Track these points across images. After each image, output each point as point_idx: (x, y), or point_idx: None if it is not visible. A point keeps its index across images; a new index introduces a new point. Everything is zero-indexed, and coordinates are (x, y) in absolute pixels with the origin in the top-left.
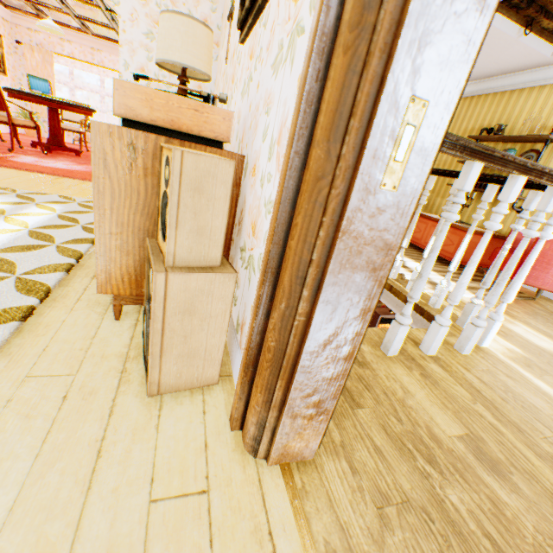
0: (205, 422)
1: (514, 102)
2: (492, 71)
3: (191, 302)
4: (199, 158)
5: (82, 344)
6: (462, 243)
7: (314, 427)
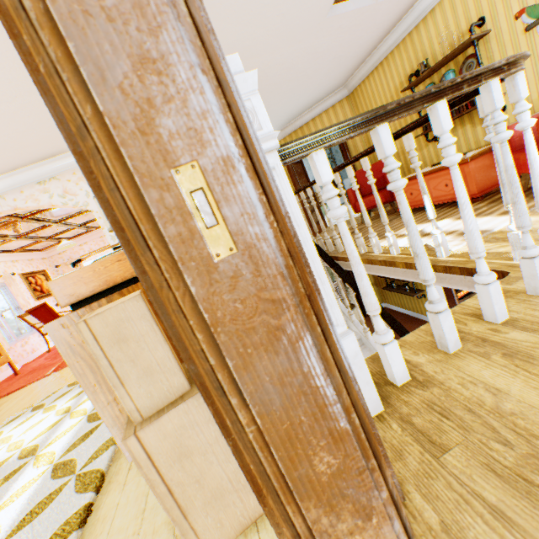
0: None
1: (418, 39)
2: (379, 35)
3: (180, 444)
4: (104, 315)
5: (134, 525)
6: None
7: (377, 536)
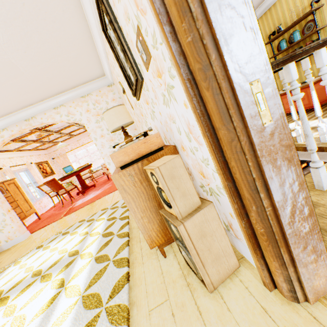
0: (251, 293)
1: (275, 12)
2: None
3: (201, 230)
4: (165, 165)
5: (159, 279)
6: (312, 98)
7: (322, 265)
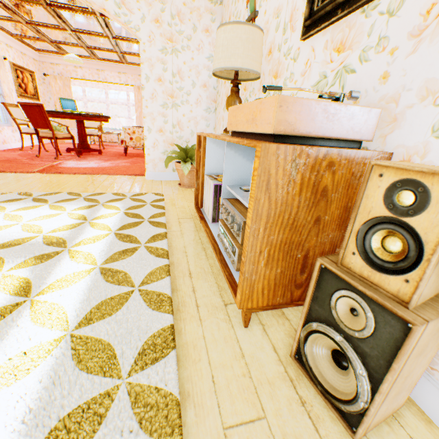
0: None
1: None
2: None
3: (426, 343)
4: None
5: (239, 367)
6: None
7: None
